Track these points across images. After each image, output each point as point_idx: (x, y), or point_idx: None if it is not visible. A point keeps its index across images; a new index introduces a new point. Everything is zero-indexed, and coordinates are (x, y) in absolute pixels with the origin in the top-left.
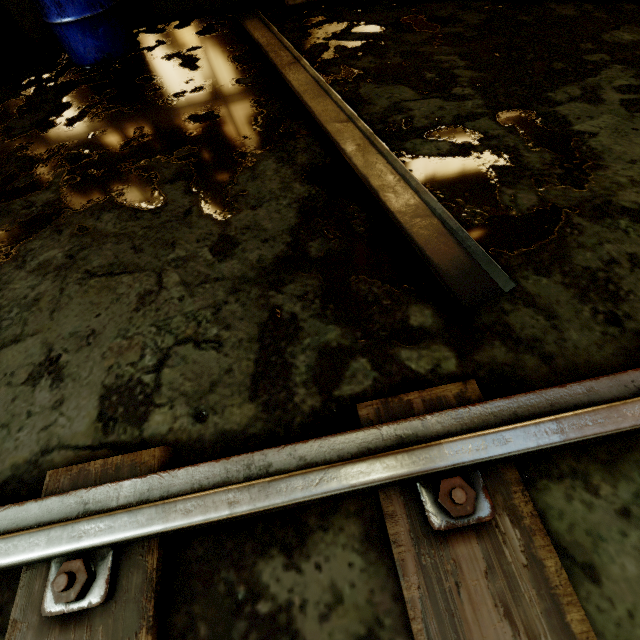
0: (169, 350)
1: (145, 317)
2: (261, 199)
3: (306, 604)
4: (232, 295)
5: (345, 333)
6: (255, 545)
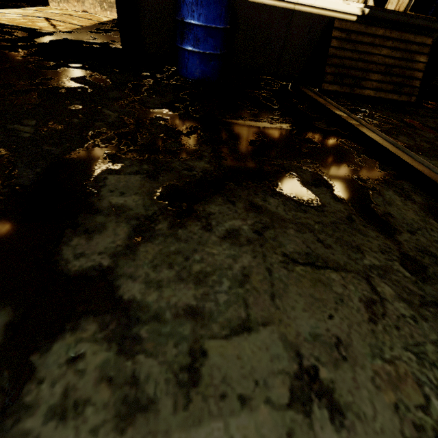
0: None
1: (389, 334)
2: (411, 225)
3: None
4: None
5: None
6: None
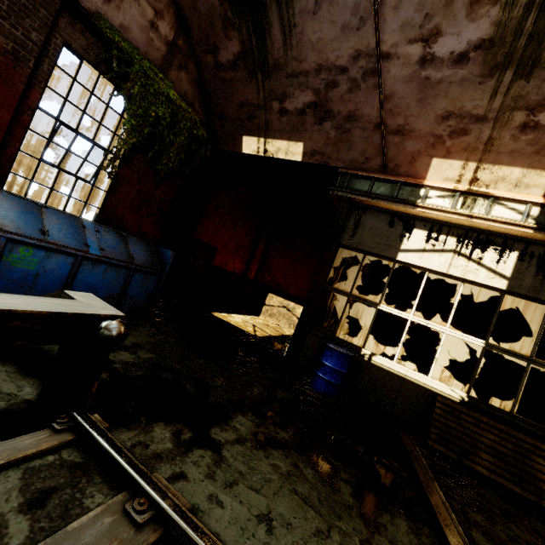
0: None
1: (318, 543)
2: (395, 540)
3: None
4: None
5: None
6: None
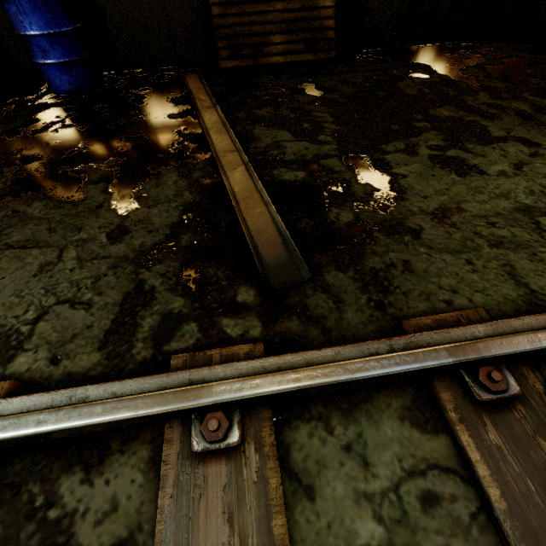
0: (49, 308)
1: (39, 282)
2: (157, 201)
3: (88, 511)
4: (112, 270)
5: (187, 303)
6: (64, 463)
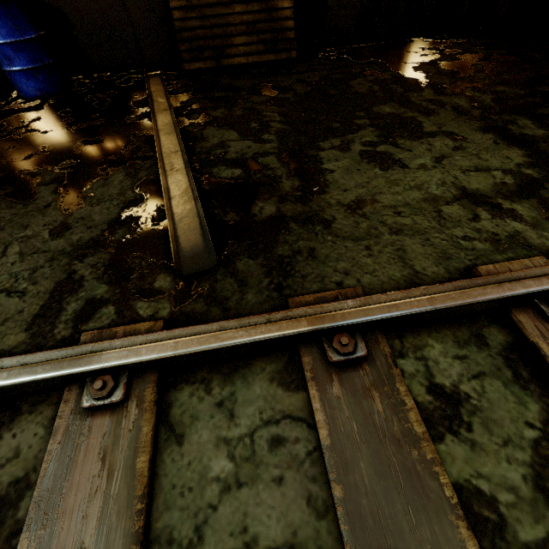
0: None
1: None
2: (101, 200)
3: None
4: (49, 262)
5: (109, 290)
6: None
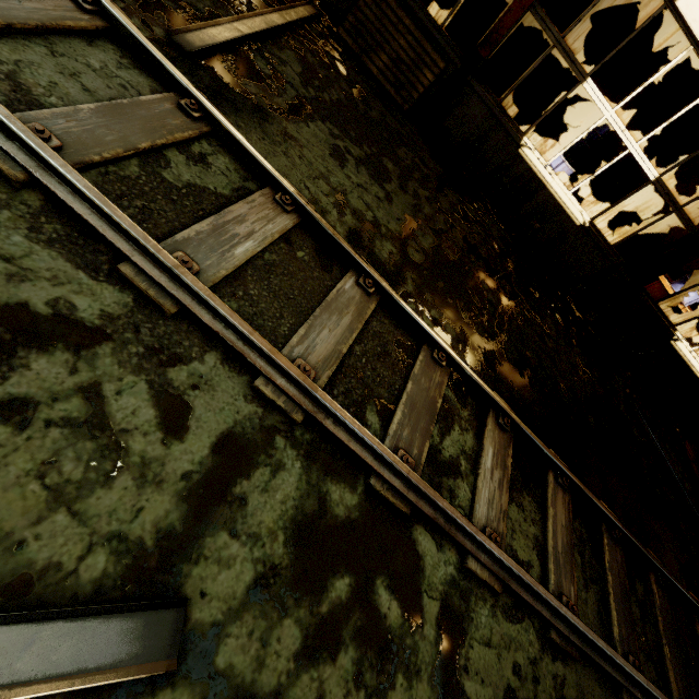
0: None
1: None
2: None
3: None
4: None
5: (131, 3)
6: None
